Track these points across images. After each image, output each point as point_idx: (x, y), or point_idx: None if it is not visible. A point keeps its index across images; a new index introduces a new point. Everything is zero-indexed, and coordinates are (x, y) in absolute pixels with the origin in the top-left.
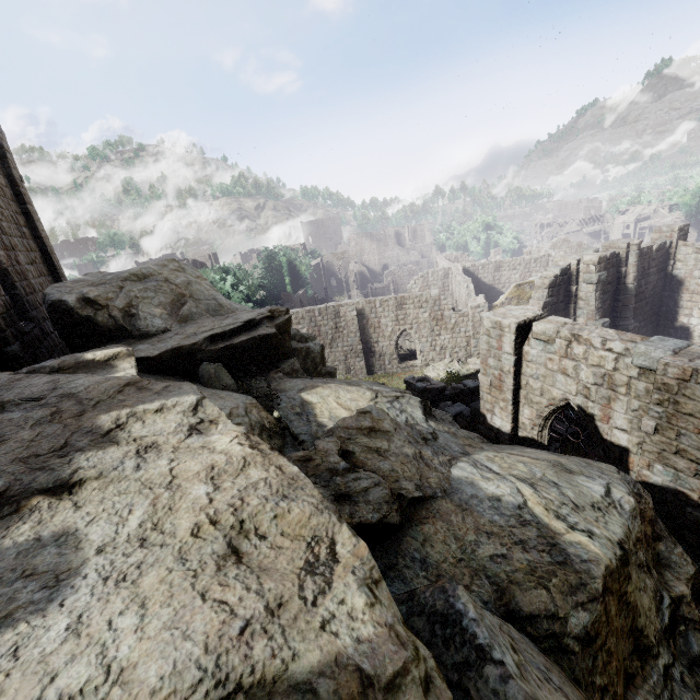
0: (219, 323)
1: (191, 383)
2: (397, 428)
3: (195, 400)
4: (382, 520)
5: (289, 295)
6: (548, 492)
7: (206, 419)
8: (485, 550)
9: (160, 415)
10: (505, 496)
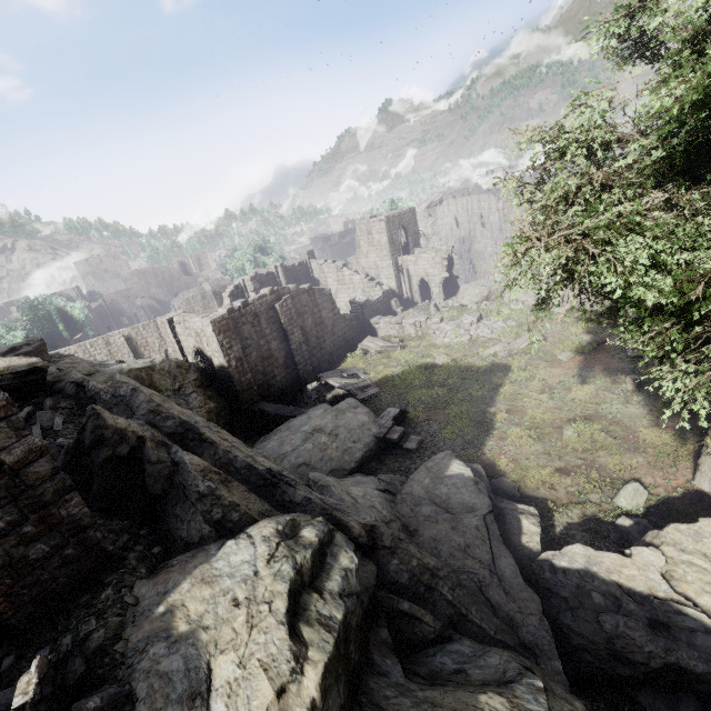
0: None
1: None
2: (84, 361)
3: None
4: None
5: (64, 340)
6: (131, 363)
7: None
8: (103, 377)
9: None
10: (117, 366)
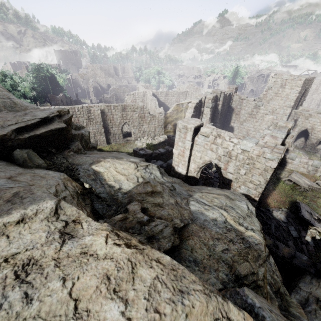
0: (21, 118)
1: (9, 165)
2: (163, 189)
3: (53, 205)
4: (172, 245)
5: (54, 96)
6: (232, 213)
7: (69, 220)
8: (219, 248)
9: (23, 225)
10: (218, 218)
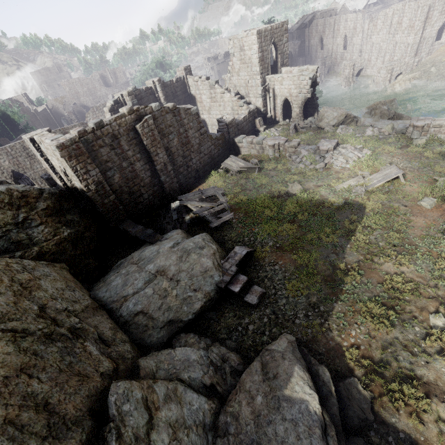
0: None
1: None
2: None
3: None
4: None
5: (5, 140)
6: None
7: None
8: None
9: None
10: None
